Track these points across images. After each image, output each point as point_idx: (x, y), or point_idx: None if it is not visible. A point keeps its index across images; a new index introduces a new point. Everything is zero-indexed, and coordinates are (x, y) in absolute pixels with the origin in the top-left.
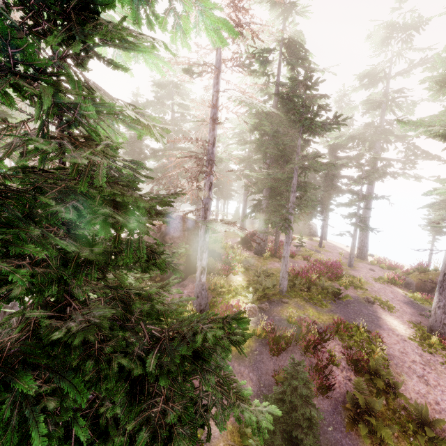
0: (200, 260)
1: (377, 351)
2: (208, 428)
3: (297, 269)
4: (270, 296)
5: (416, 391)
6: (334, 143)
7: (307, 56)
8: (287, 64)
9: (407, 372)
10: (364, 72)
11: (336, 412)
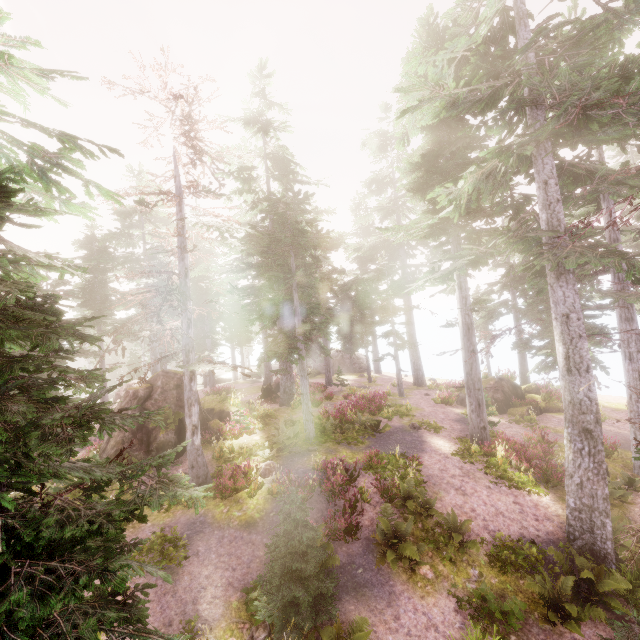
0: (189, 417)
1: (410, 473)
2: (141, 509)
3: (333, 411)
4: (294, 447)
5: (453, 505)
6: (363, 255)
7: (291, 171)
8: (274, 180)
9: (445, 488)
10: (370, 179)
11: (368, 552)
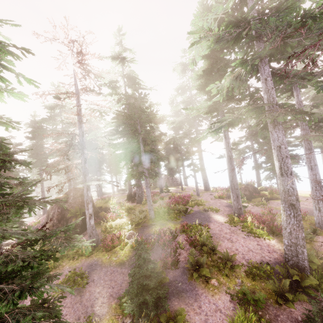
0: (87, 210)
1: (204, 233)
2: (54, 254)
3: (164, 205)
4: (143, 223)
5: (226, 247)
6: (176, 126)
7: (136, 82)
8: (128, 87)
9: (222, 239)
10: (177, 87)
11: (184, 274)
